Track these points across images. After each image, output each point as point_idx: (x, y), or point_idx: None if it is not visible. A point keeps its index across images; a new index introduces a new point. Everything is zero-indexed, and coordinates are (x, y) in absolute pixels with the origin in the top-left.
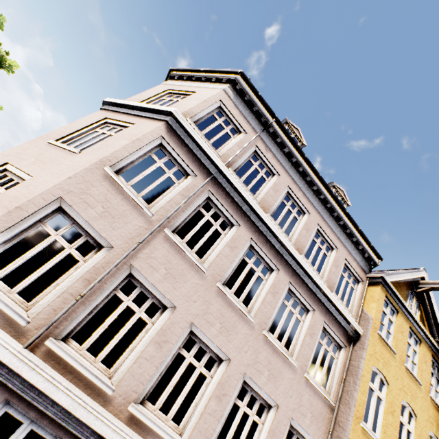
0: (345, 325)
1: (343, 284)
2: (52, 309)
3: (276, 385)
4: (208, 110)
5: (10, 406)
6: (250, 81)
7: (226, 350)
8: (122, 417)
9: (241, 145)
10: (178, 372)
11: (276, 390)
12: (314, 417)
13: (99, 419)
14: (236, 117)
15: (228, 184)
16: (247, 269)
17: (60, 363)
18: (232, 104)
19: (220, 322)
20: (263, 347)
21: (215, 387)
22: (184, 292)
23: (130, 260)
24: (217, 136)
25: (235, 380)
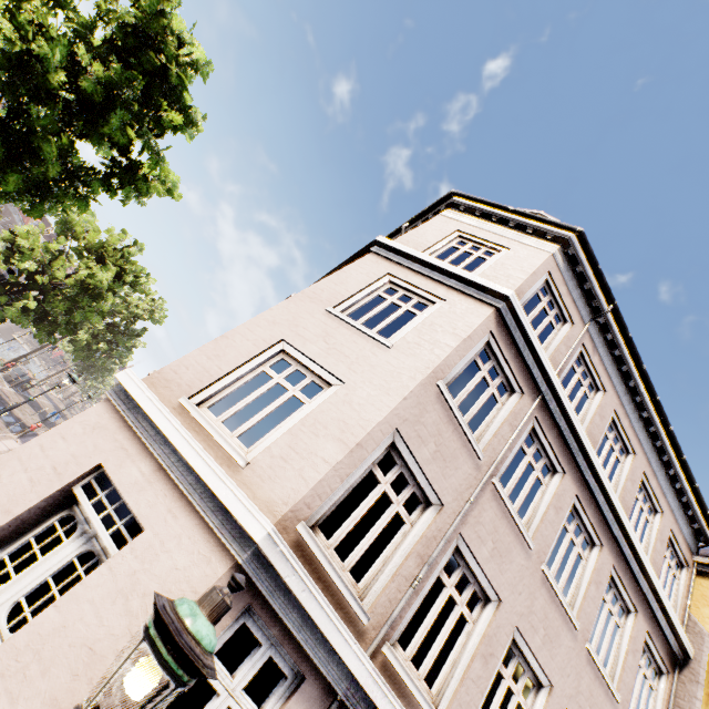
0: (671, 639)
1: (665, 569)
2: (388, 599)
3: None
4: (534, 286)
5: None
6: (589, 247)
7: (549, 672)
8: None
9: (568, 343)
10: (495, 699)
11: None
12: None
13: None
14: (564, 298)
15: (557, 408)
16: (567, 542)
17: (394, 682)
18: (560, 277)
19: (544, 626)
20: (585, 669)
21: None
22: (509, 578)
23: (459, 526)
24: (540, 328)
25: None
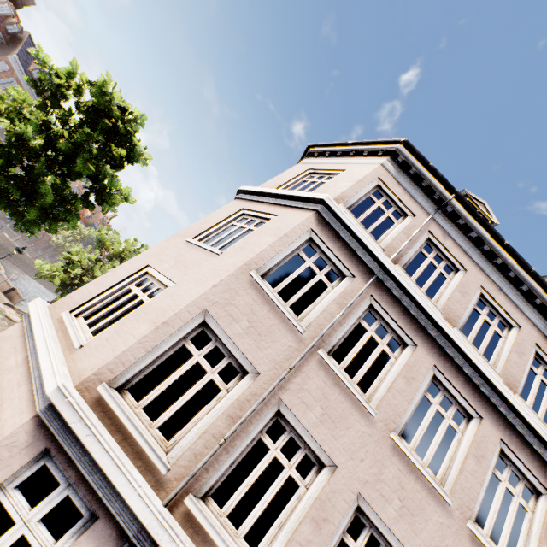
0: None
1: None
2: (193, 453)
3: None
4: (363, 191)
5: None
6: (416, 151)
7: None
8: None
9: (408, 232)
10: None
11: None
12: None
13: None
14: (399, 197)
15: (396, 286)
16: (431, 413)
17: (198, 533)
18: (394, 181)
19: (399, 497)
20: None
21: None
22: (346, 444)
23: (279, 392)
24: (376, 223)
25: None
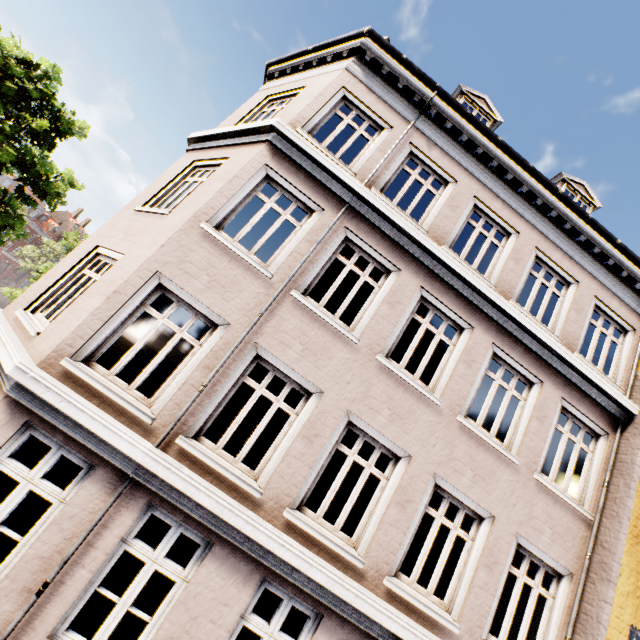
0: (602, 401)
1: (596, 338)
2: (175, 403)
3: (486, 489)
4: (326, 108)
5: (155, 508)
6: (385, 41)
7: (403, 444)
8: (277, 524)
9: (385, 148)
10: (339, 473)
11: (487, 497)
12: (557, 534)
13: (250, 523)
14: (371, 107)
15: (372, 212)
16: (420, 333)
17: (196, 464)
18: (363, 88)
19: (389, 407)
20: (460, 438)
21: (394, 492)
22: (331, 372)
23: (254, 337)
24: (346, 145)
25: (422, 482)
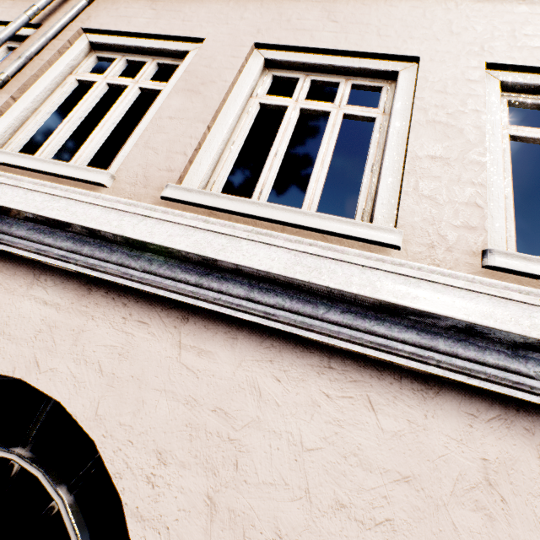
0: None
1: None
2: None
3: None
4: None
5: None
6: None
7: None
8: None
9: None
10: None
11: None
12: None
13: None
14: None
15: None
16: None
17: None
18: None
19: None
20: None
21: None
22: None
23: None
24: None
25: None
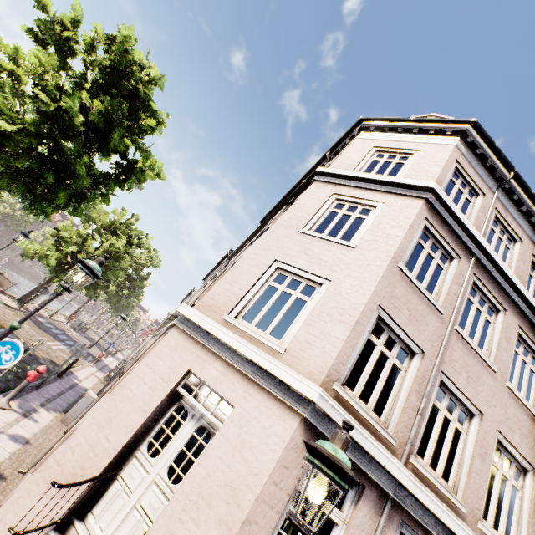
0: None
1: None
2: (404, 425)
3: None
4: (448, 174)
5: (401, 525)
6: (484, 132)
7: (530, 460)
8: None
9: (484, 211)
10: (495, 485)
11: None
12: None
13: None
14: (472, 177)
15: (488, 263)
16: (519, 362)
17: (423, 482)
18: (466, 161)
19: (518, 427)
20: None
21: (531, 502)
22: (484, 396)
23: (439, 365)
24: (460, 205)
25: None
